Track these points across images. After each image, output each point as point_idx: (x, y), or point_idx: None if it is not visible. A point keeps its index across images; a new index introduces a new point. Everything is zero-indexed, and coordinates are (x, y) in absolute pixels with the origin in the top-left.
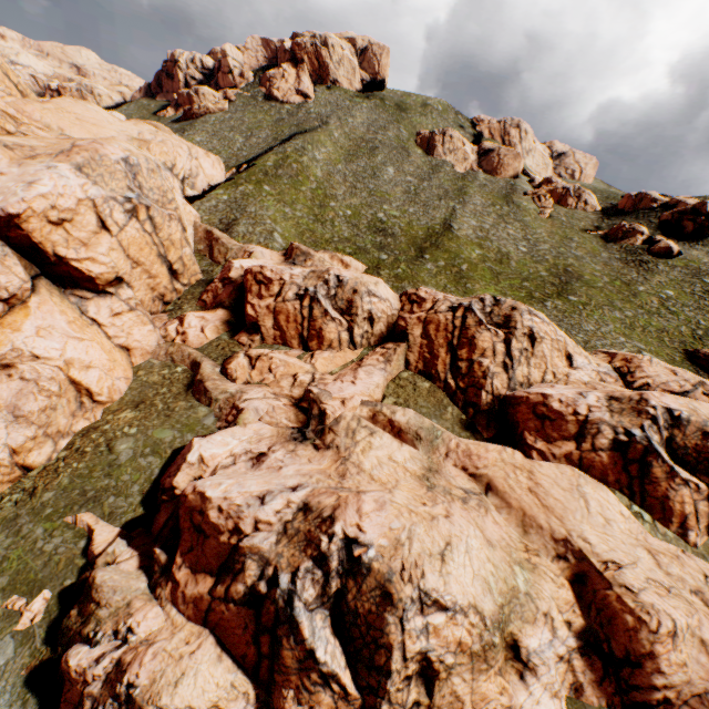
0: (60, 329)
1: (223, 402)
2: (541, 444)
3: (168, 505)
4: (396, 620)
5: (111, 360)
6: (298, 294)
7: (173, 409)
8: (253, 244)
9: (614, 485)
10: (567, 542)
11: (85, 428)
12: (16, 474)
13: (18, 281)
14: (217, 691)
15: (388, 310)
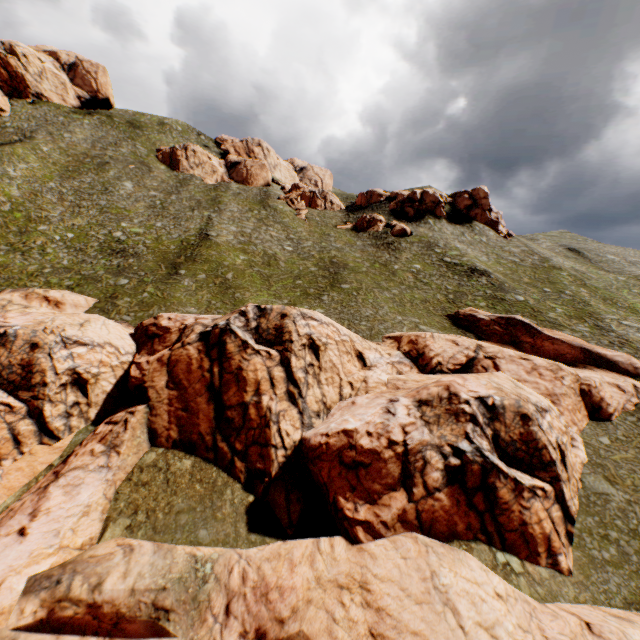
0: None
1: None
2: (364, 510)
3: None
4: None
5: None
6: None
7: None
8: None
9: (467, 535)
10: None
11: None
12: None
13: None
14: None
15: (112, 359)
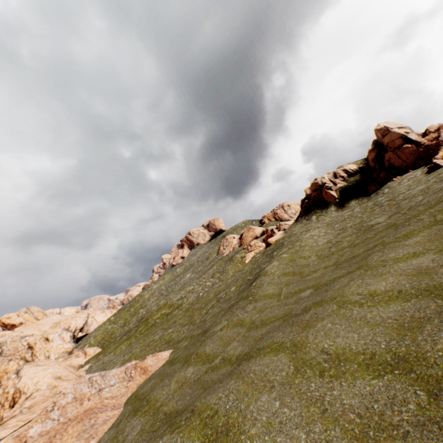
0: None
1: None
2: None
3: None
4: None
5: None
6: None
7: None
8: None
9: None
10: None
11: None
12: None
13: None
14: None
15: None
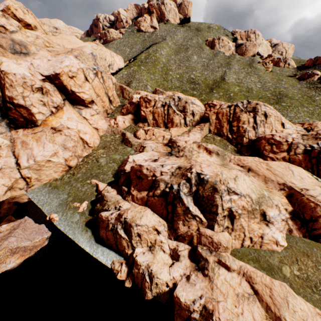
0: (74, 119)
1: (136, 145)
2: (271, 155)
3: (124, 176)
4: (219, 197)
5: (92, 132)
6: (162, 104)
7: (117, 149)
8: (139, 90)
9: (304, 168)
10: (284, 184)
11: (87, 155)
12: (66, 168)
13: (59, 100)
14: (154, 222)
15: (200, 110)
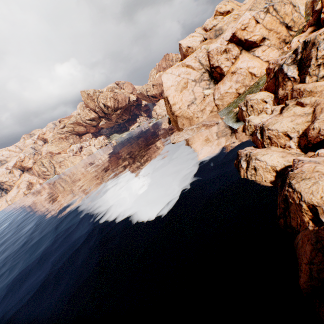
0: (246, 60)
1: None
2: None
3: None
4: (314, 50)
5: (261, 65)
6: None
7: None
8: None
9: None
10: None
11: (253, 84)
12: (237, 96)
13: (236, 52)
14: (263, 96)
15: None
